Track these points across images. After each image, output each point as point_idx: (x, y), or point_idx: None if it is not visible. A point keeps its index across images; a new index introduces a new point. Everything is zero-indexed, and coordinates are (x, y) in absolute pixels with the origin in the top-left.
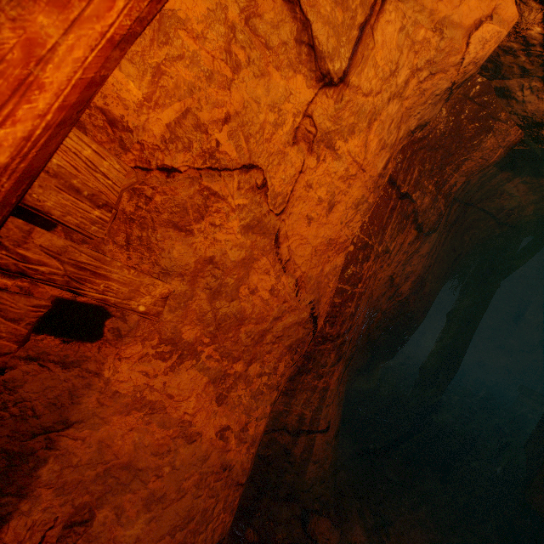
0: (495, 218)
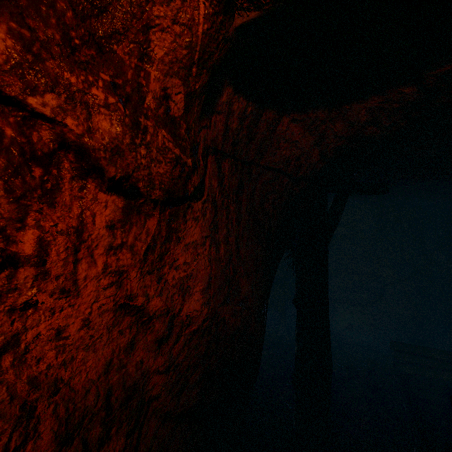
0: (287, 173)
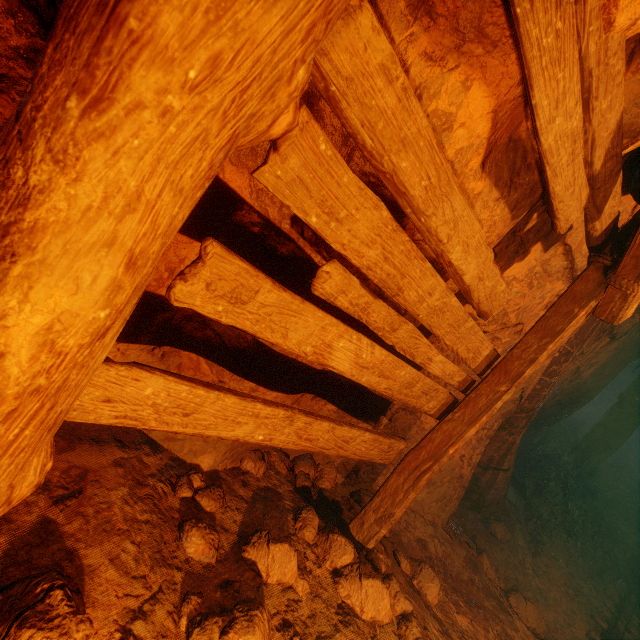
0: None
